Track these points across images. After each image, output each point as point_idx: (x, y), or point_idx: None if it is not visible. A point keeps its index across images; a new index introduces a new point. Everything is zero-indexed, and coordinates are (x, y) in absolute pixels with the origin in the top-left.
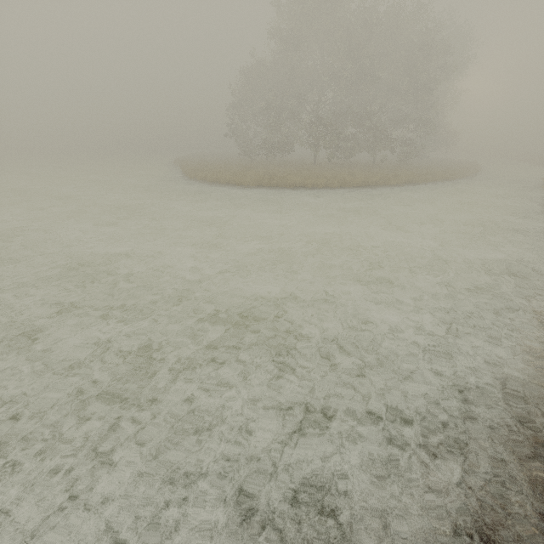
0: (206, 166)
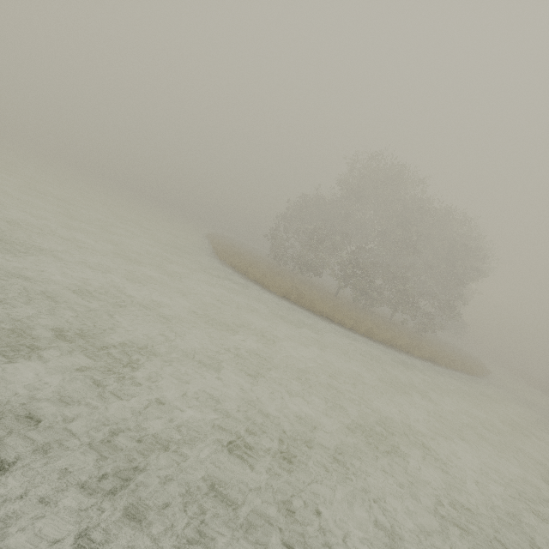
0: (239, 254)
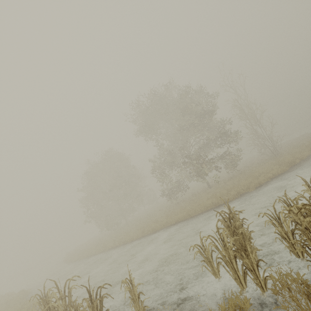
0: None
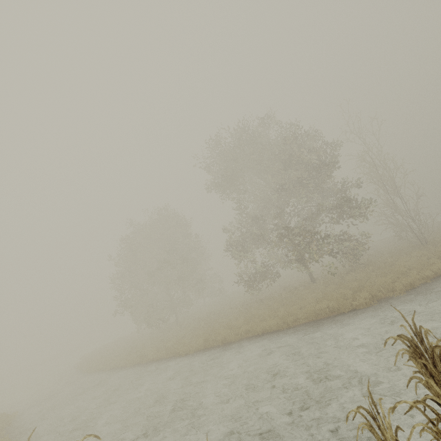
0: None
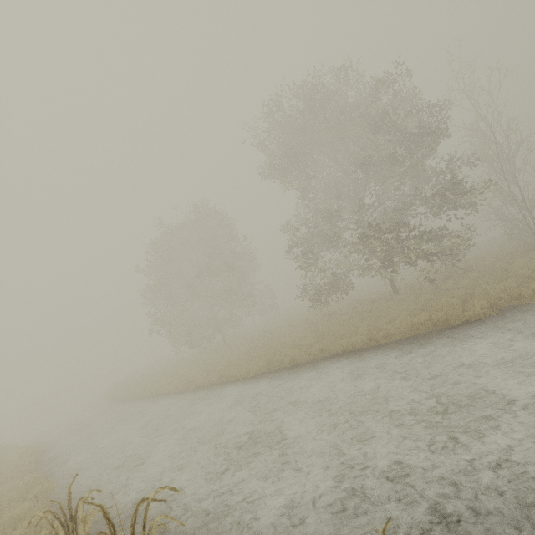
0: None
